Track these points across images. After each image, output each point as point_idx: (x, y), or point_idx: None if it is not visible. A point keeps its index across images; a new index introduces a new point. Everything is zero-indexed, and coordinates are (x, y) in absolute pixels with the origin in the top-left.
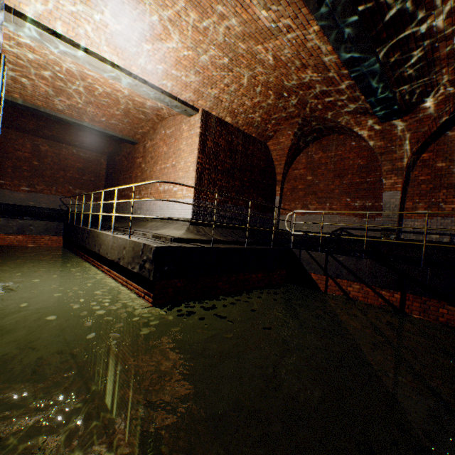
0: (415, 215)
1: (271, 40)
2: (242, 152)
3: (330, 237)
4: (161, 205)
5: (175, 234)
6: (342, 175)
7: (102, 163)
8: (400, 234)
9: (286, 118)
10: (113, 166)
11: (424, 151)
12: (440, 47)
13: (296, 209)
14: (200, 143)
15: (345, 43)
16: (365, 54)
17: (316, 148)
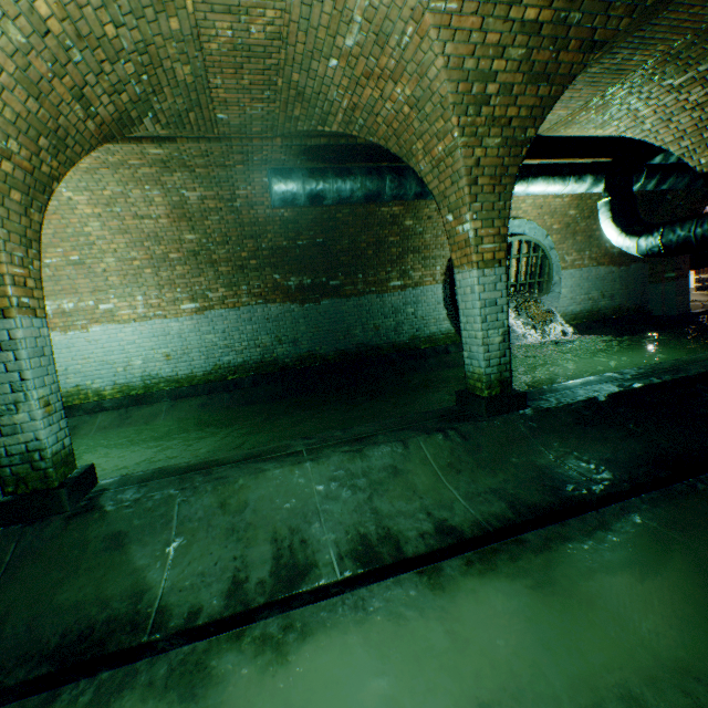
0: None
1: None
2: None
3: None
4: None
5: (697, 299)
6: None
7: None
8: None
9: None
10: None
11: None
12: None
13: None
14: None
15: None
16: None
17: None
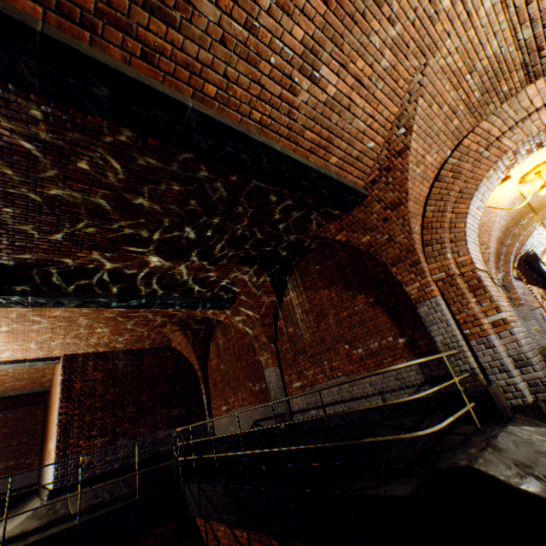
0: (294, 389)
1: (48, 311)
2: (133, 371)
3: (249, 436)
4: (48, 469)
5: None
6: (240, 357)
7: (39, 415)
8: (293, 415)
9: (160, 326)
10: (45, 415)
11: (278, 319)
12: (178, 271)
13: (222, 406)
14: (64, 389)
15: (84, 304)
16: (112, 301)
17: (219, 333)
